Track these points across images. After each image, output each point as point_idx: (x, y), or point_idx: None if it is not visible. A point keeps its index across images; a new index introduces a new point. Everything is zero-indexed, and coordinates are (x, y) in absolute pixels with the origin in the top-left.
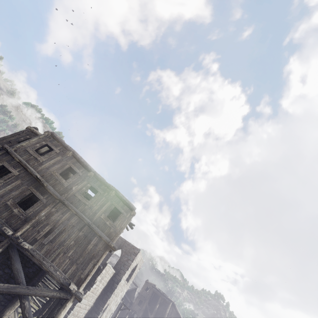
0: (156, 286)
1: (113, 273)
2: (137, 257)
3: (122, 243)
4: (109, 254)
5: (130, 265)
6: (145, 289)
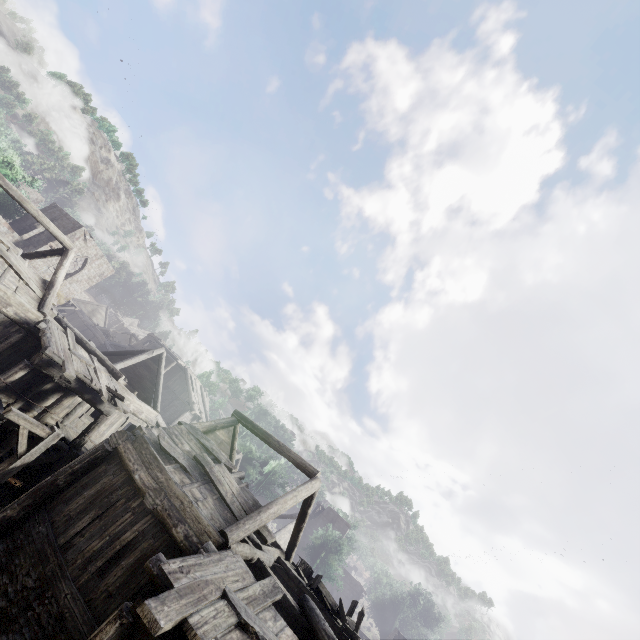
0: (164, 344)
1: (14, 237)
2: (77, 237)
3: (60, 216)
4: (29, 225)
5: (55, 240)
6: (143, 343)
